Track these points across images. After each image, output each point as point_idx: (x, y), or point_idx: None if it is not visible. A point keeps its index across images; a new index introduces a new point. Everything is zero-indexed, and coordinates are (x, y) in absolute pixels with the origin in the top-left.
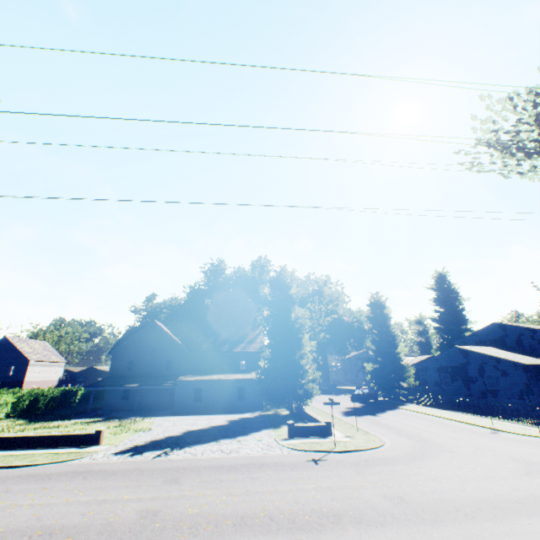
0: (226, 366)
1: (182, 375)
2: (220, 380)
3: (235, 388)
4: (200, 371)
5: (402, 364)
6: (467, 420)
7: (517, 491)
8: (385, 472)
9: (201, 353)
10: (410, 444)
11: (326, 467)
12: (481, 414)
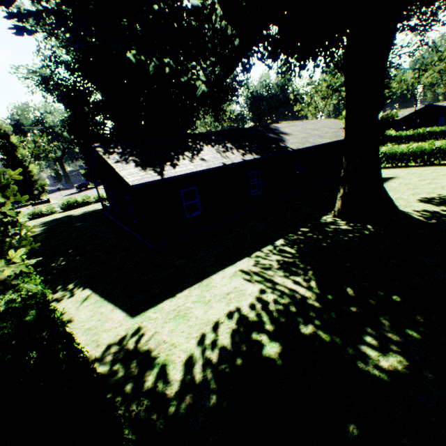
0: None
1: None
2: None
3: None
4: None
5: None
6: None
7: None
8: None
9: None
10: None
11: None
12: None
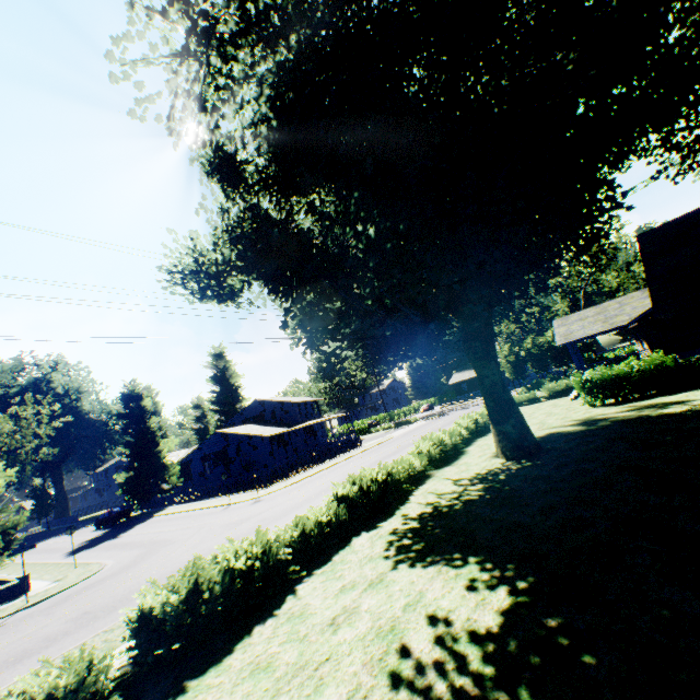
0: None
1: None
2: None
3: None
4: None
5: (164, 463)
6: (213, 504)
7: (201, 552)
8: (85, 597)
9: None
10: (137, 553)
11: (1, 632)
12: (230, 493)
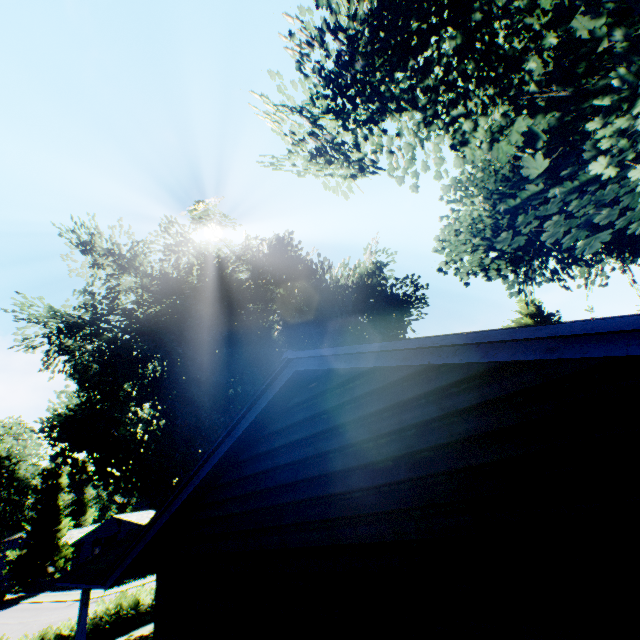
0: None
1: None
2: None
3: None
4: None
5: (58, 543)
6: (69, 597)
7: None
8: None
9: None
10: None
11: None
12: None
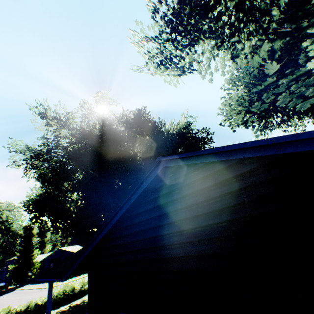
0: None
1: None
2: None
3: None
4: None
5: (33, 261)
6: (39, 287)
7: None
8: None
9: None
10: None
11: None
12: None
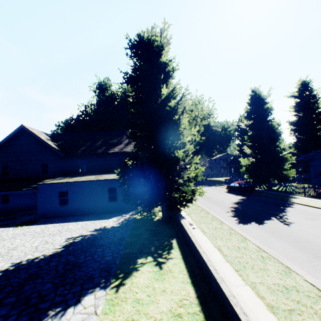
0: (104, 167)
1: (50, 178)
2: (87, 182)
3: (105, 189)
4: (75, 173)
5: (281, 157)
6: None
7: None
8: None
9: (76, 155)
10: None
11: None
12: None
